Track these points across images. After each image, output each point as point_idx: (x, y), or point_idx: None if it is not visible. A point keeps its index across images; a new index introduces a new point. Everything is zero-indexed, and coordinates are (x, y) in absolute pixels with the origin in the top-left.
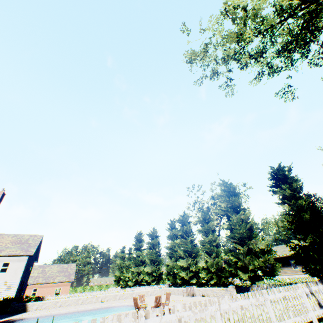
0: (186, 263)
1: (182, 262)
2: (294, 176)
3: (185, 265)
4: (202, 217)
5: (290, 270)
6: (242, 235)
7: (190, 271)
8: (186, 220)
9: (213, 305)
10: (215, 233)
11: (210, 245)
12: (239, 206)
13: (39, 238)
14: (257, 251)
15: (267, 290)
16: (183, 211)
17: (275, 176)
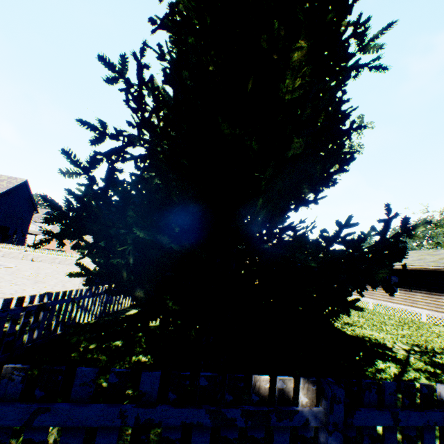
0: None
1: None
2: None
3: None
4: None
5: (383, 292)
6: None
7: None
8: None
9: None
10: None
11: None
12: None
13: (18, 182)
14: None
15: None
16: None
17: None
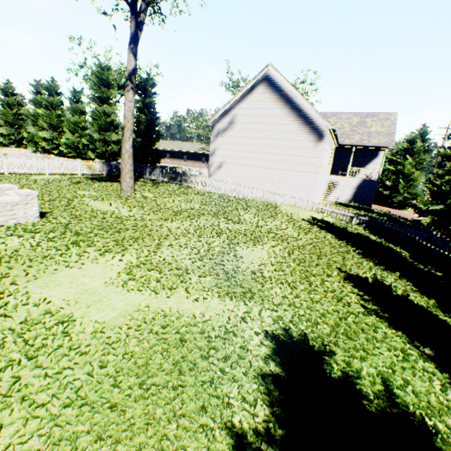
0: (50, 136)
1: (45, 134)
2: (152, 93)
3: (49, 137)
4: (72, 95)
5: (165, 161)
6: (101, 127)
7: (55, 144)
8: (56, 91)
9: (3, 158)
10: (82, 117)
11: (76, 126)
12: (109, 99)
13: None
14: (111, 141)
15: (50, 159)
16: (51, 77)
17: (138, 86)
